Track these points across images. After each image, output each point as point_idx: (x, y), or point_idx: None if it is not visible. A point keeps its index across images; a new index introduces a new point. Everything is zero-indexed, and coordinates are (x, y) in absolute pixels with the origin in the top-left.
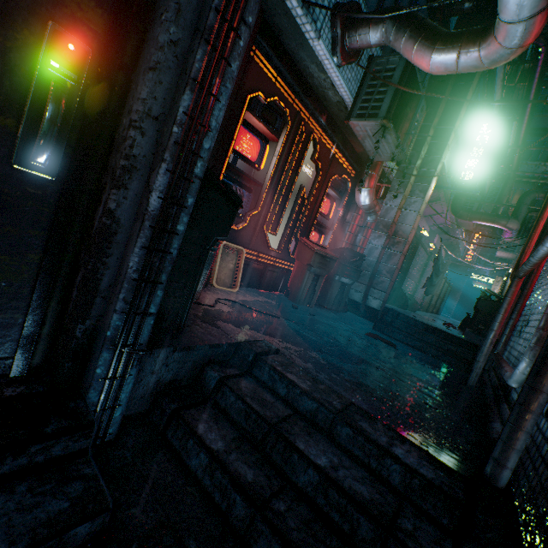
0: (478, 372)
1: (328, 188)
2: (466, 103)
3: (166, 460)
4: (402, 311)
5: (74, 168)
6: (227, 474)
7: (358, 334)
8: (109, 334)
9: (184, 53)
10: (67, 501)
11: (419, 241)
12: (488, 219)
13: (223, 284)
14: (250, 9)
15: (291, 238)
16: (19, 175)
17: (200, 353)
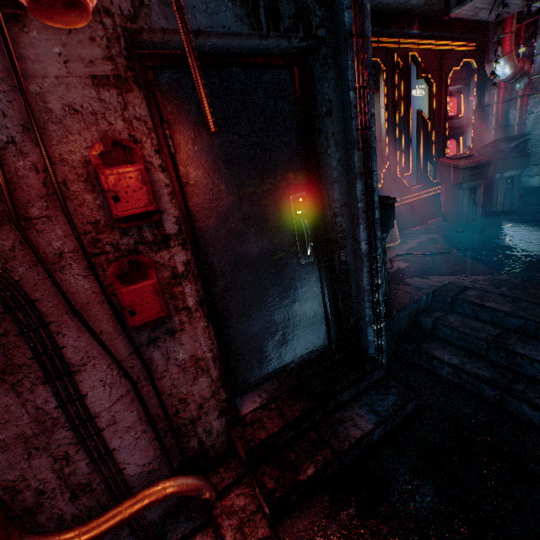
0: None
1: (448, 90)
2: None
3: (423, 374)
4: None
5: (318, 249)
6: (470, 376)
7: None
8: (367, 319)
9: (344, 160)
10: (394, 396)
11: None
12: None
13: None
14: (370, 106)
15: (426, 166)
16: (304, 267)
17: (409, 308)
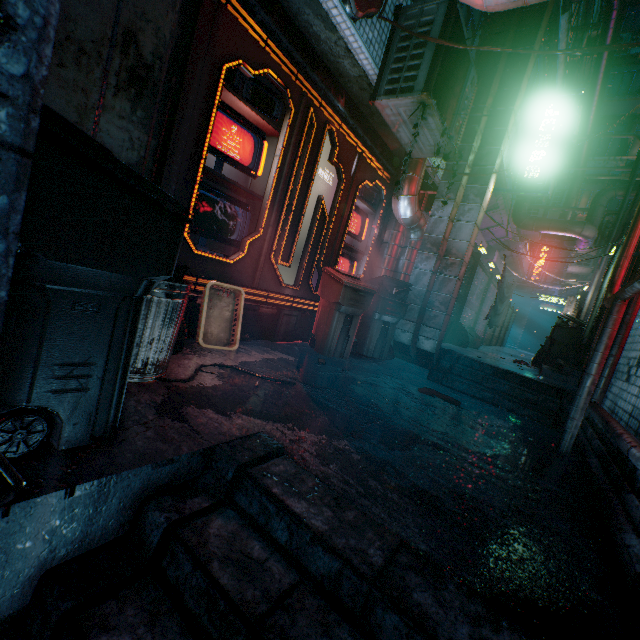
0: (573, 434)
1: (356, 199)
2: (527, 74)
3: None
4: (462, 351)
5: None
6: None
7: (408, 391)
8: None
9: None
10: None
11: (477, 261)
12: (559, 227)
13: (216, 341)
14: None
15: (312, 269)
16: None
17: (134, 481)
